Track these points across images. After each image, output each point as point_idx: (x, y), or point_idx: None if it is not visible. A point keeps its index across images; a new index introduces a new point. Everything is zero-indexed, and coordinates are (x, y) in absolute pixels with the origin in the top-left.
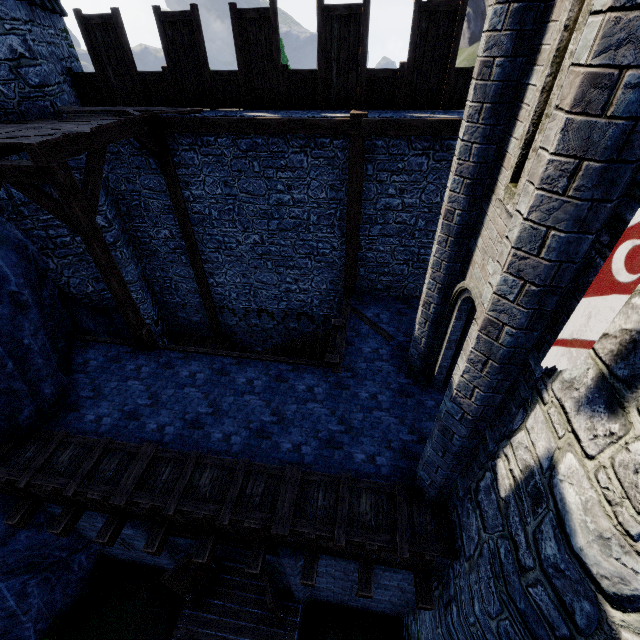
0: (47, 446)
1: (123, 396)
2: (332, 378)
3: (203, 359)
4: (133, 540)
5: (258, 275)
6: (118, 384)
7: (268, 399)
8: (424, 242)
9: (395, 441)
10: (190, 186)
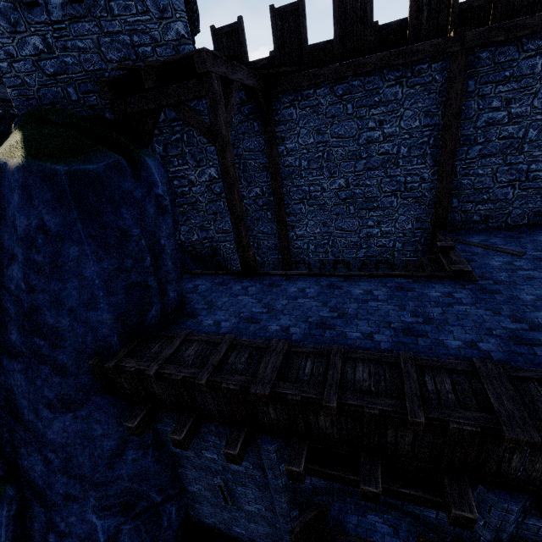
0: (171, 343)
1: (236, 307)
2: (470, 285)
3: (307, 279)
4: (237, 484)
5: (338, 222)
6: (229, 299)
7: (399, 304)
8: (535, 155)
9: None
10: (285, 141)
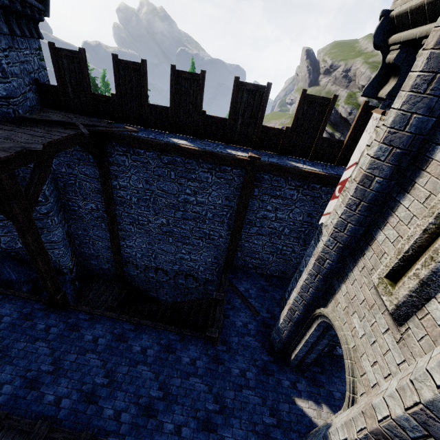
0: None
1: (28, 360)
2: (211, 351)
3: (106, 322)
4: None
5: (160, 245)
6: (26, 345)
7: (157, 371)
8: (287, 243)
9: (259, 424)
10: (118, 178)
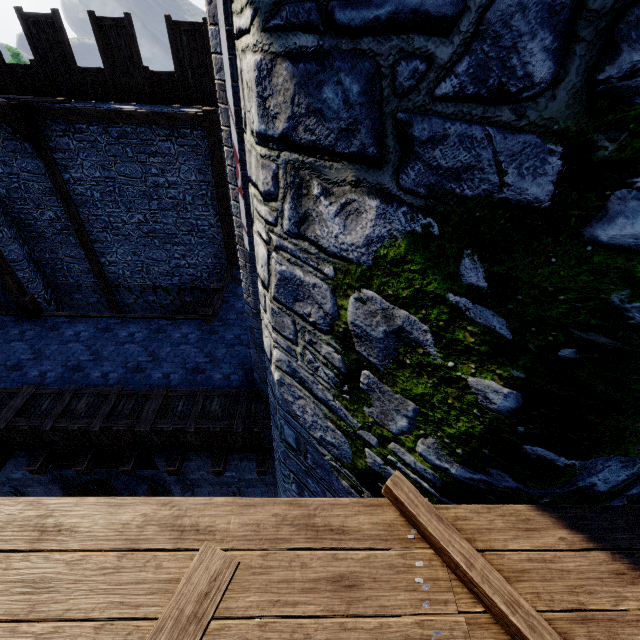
0: None
1: (6, 354)
2: (205, 327)
3: (89, 321)
4: (26, 487)
5: (148, 252)
6: (1, 346)
7: (146, 346)
8: None
9: (248, 364)
10: (69, 169)
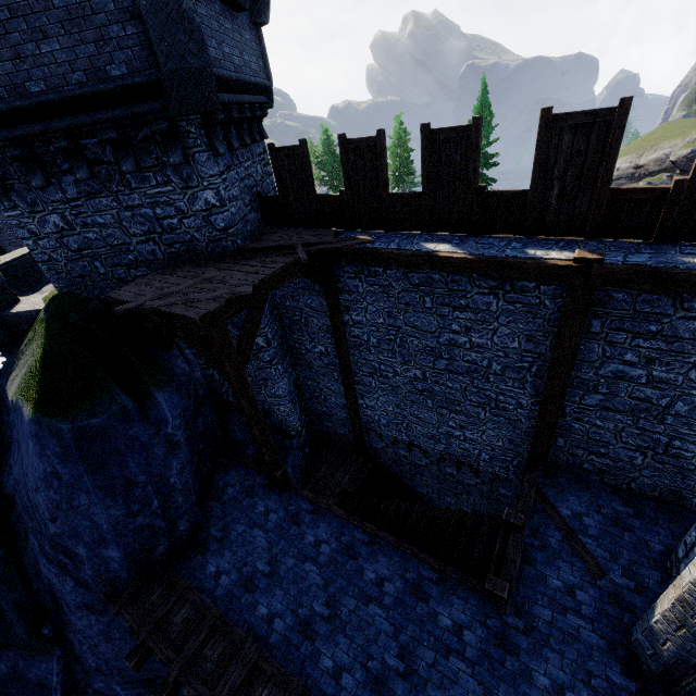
0: (170, 593)
1: (245, 549)
2: (493, 621)
3: (332, 522)
4: None
5: (414, 409)
6: (245, 529)
7: (398, 624)
8: (682, 432)
9: None
10: (351, 311)
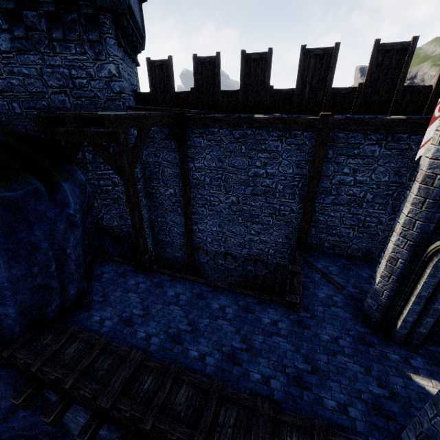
0: (60, 337)
1: (123, 304)
2: (293, 316)
3: (186, 284)
4: None
5: (230, 226)
6: (121, 294)
7: (238, 326)
8: (370, 212)
9: (365, 392)
10: (194, 160)
